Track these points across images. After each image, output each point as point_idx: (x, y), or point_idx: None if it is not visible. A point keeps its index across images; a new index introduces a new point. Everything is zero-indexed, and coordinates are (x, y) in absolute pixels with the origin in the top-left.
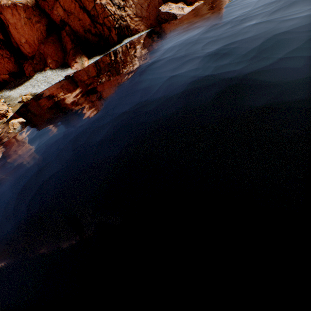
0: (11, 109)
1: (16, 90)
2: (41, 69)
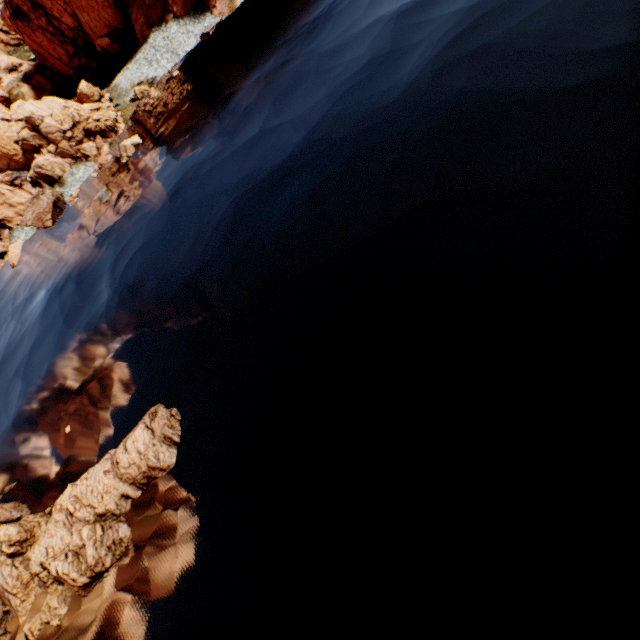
0: (121, 116)
1: (124, 73)
2: (159, 20)
